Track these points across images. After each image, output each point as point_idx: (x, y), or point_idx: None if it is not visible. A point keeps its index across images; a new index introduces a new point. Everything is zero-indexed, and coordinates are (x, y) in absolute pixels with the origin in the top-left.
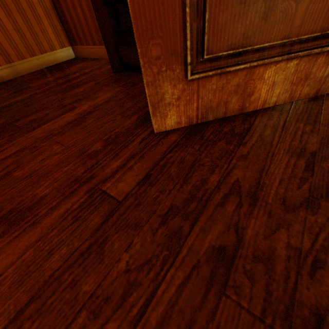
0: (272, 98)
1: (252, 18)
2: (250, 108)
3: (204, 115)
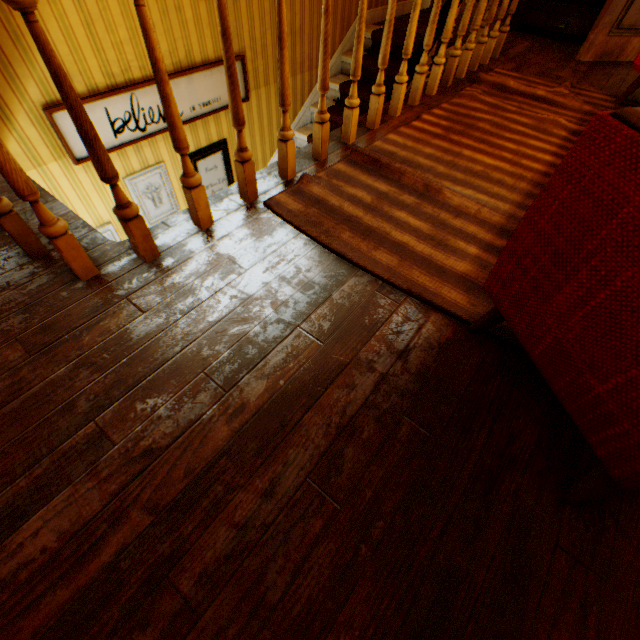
0: (629, 57)
1: (639, 17)
2: (619, 60)
3: (600, 58)
